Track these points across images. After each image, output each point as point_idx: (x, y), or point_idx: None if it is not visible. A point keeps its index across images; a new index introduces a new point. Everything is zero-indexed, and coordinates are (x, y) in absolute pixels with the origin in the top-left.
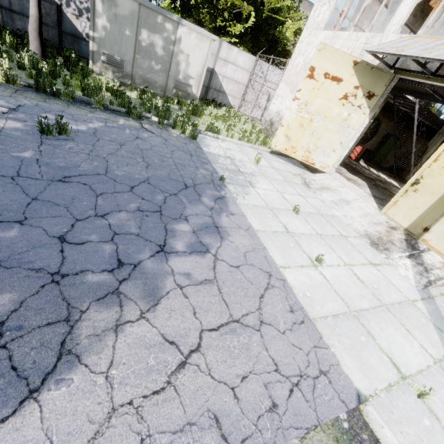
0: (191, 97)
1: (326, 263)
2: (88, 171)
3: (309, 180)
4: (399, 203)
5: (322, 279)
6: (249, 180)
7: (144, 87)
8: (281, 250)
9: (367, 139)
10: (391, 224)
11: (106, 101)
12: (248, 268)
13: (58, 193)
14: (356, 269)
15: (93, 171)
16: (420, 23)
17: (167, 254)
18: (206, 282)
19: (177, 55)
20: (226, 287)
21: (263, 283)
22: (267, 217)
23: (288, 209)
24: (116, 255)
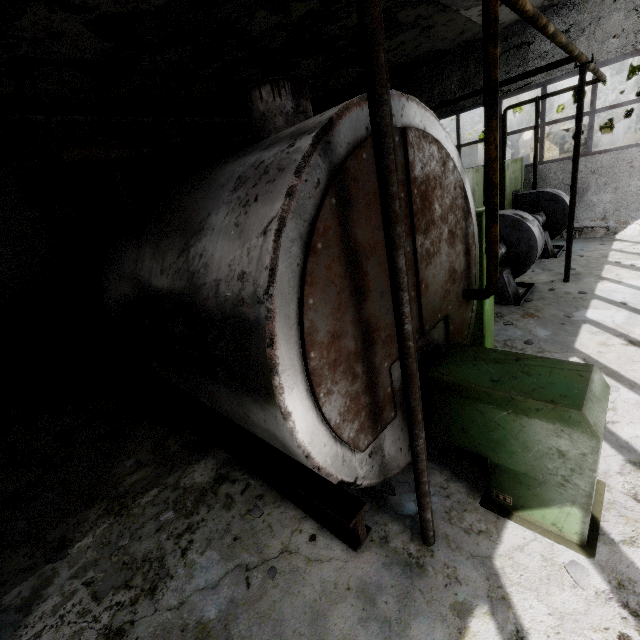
0: None
1: None
2: None
3: None
4: None
5: None
6: None
7: None
8: None
9: None
10: None
11: None
12: None
13: None
14: None
15: None
16: None
17: None
18: None
19: None
20: None
21: None
22: None
23: None
24: None
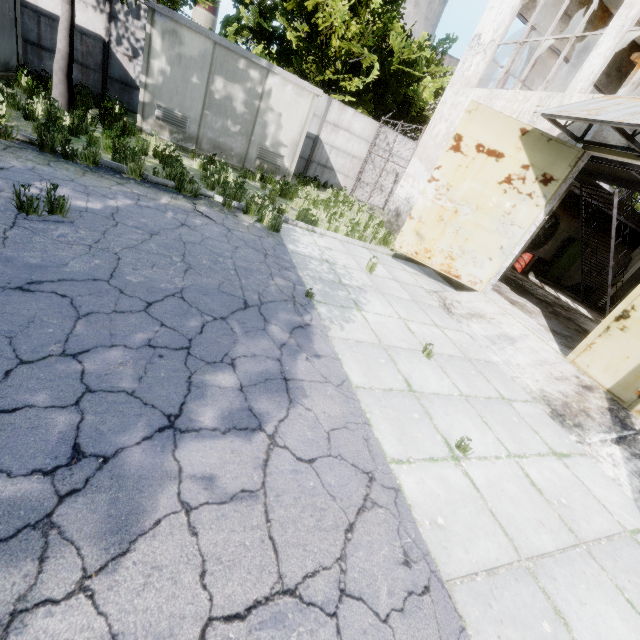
0: (282, 172)
1: (475, 452)
2: (78, 274)
3: (451, 302)
4: (596, 347)
5: (468, 486)
6: (354, 297)
7: (212, 154)
8: (396, 426)
9: (539, 244)
10: (584, 380)
11: (149, 170)
12: (330, 463)
13: (6, 310)
14: (529, 465)
15: (87, 273)
16: (615, 85)
17: (178, 435)
18: (243, 496)
19: (264, 113)
20: (281, 507)
21: (356, 497)
22: (377, 362)
23: (414, 349)
24: (74, 436)
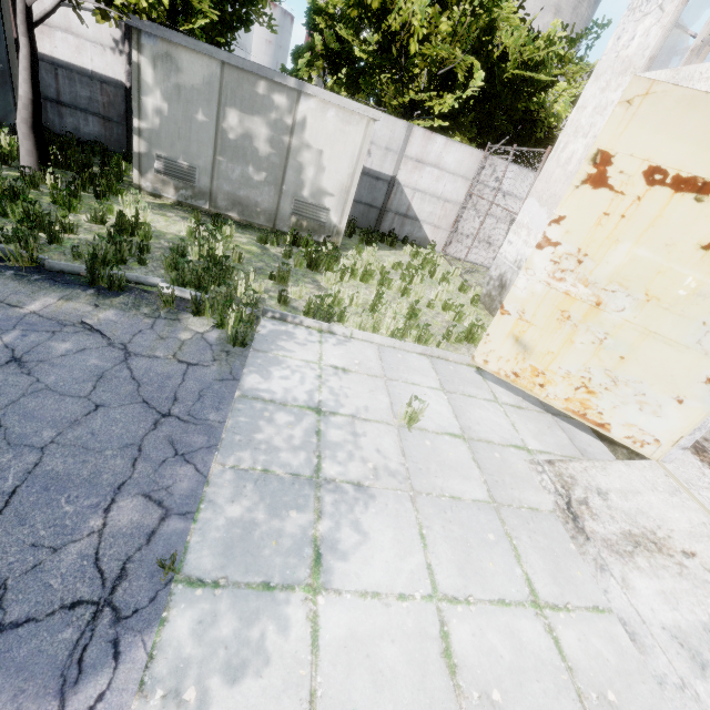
0: (329, 230)
1: None
2: None
3: (585, 493)
4: None
5: None
6: (326, 530)
7: (214, 214)
8: None
9: None
10: None
11: (78, 248)
12: None
13: None
14: None
15: None
16: None
17: None
18: None
19: (298, 152)
20: None
21: None
22: None
23: None
24: None
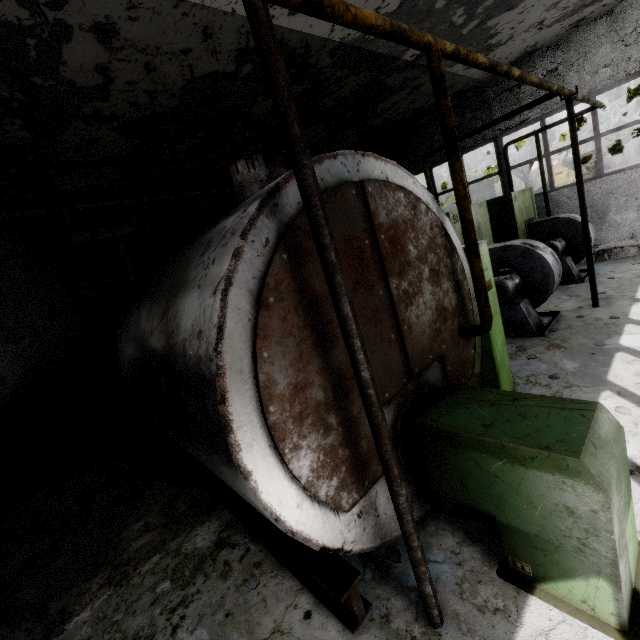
0: None
1: None
2: None
3: None
4: None
5: None
6: None
7: None
8: None
9: None
10: None
11: None
12: None
13: None
14: None
15: None
16: None
17: None
18: None
19: None
20: None
21: None
22: None
23: None
24: None
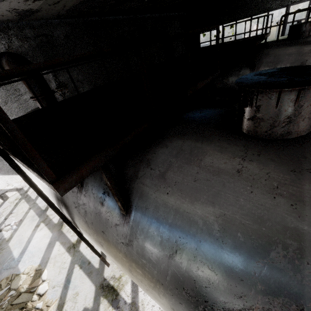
0: None
1: None
2: None
3: None
4: None
5: None
6: None
7: None
8: None
9: None
10: None
11: None
12: None
13: None
14: None
15: None
16: None
17: None
18: None
19: None
20: None
21: None
22: None
23: None
24: None
